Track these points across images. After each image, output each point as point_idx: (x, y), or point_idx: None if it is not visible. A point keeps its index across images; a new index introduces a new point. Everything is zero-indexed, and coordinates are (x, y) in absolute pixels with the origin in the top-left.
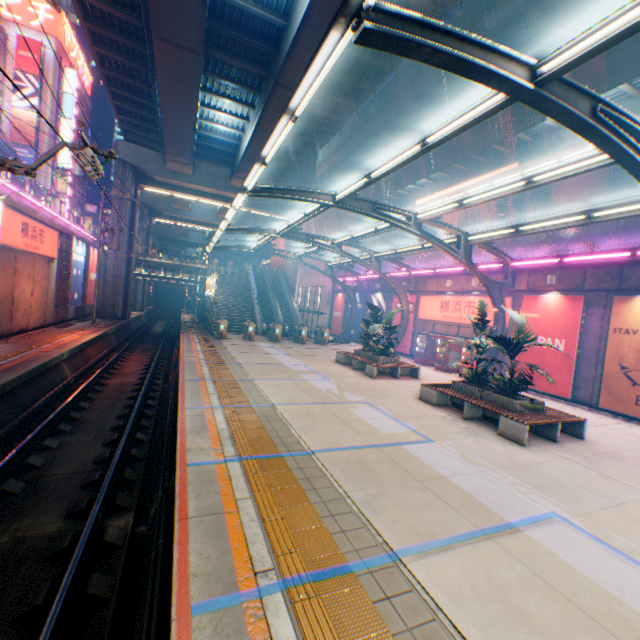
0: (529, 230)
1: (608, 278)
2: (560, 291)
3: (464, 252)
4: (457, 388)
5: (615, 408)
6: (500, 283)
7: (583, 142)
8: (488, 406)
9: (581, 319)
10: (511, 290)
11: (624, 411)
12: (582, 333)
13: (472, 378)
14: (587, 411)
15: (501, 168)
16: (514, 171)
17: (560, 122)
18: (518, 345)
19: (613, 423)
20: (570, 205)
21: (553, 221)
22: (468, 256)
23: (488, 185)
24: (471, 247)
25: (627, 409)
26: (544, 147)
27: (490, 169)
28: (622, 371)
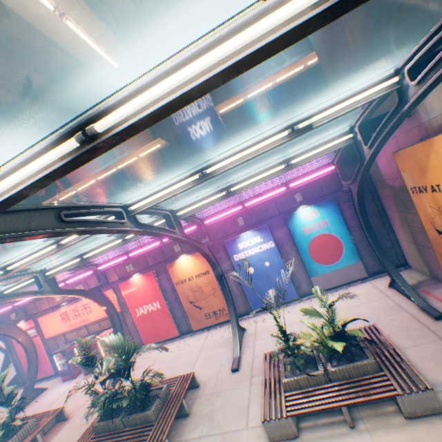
0: (93, 255)
1: (159, 255)
2: (140, 271)
3: (50, 285)
4: (102, 429)
5: (201, 325)
6: (98, 286)
7: (105, 169)
8: (133, 439)
9: (159, 284)
10: (110, 282)
11: (205, 325)
12: (164, 291)
13: (110, 411)
14: (192, 336)
15: (60, 190)
16: (72, 190)
17: (29, 239)
18: (128, 362)
19: (205, 339)
20: (123, 194)
21: (105, 245)
22: (57, 285)
23: (58, 201)
24: (55, 277)
25: (206, 323)
26: (83, 173)
27: (52, 191)
28: (193, 304)
